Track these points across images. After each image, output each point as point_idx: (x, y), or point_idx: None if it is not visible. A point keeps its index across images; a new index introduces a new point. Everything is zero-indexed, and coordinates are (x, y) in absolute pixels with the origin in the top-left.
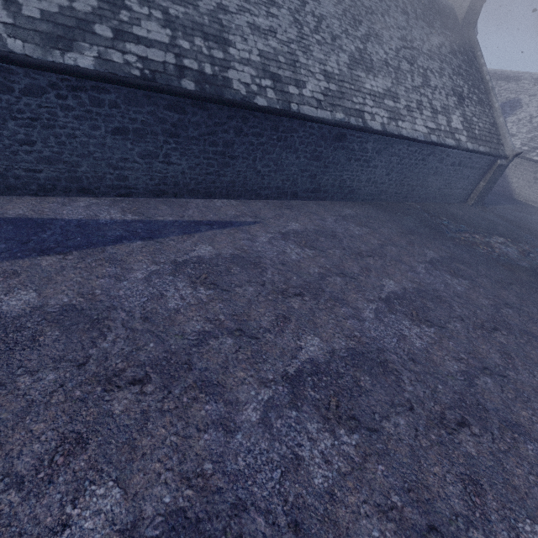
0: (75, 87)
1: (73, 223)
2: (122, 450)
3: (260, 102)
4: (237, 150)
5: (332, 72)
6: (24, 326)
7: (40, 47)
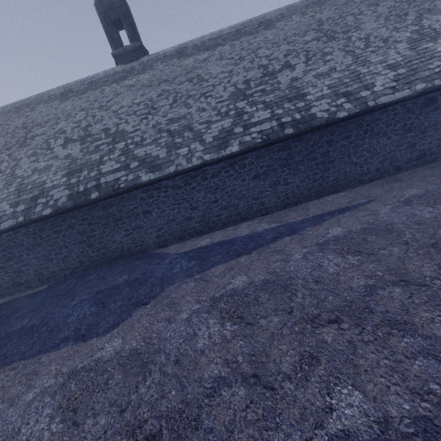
0: (231, 163)
1: (245, 237)
2: (346, 366)
3: (341, 115)
4: (332, 155)
5: (395, 62)
6: (248, 293)
7: (216, 153)
